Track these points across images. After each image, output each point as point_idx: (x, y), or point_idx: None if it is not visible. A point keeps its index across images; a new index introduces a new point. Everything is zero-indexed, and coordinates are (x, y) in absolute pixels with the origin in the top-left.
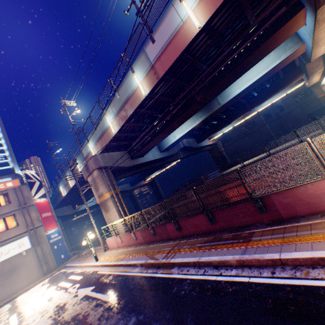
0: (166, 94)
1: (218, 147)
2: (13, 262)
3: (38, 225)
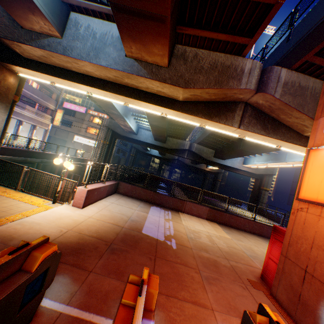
0: None
1: (262, 181)
2: (89, 147)
3: None
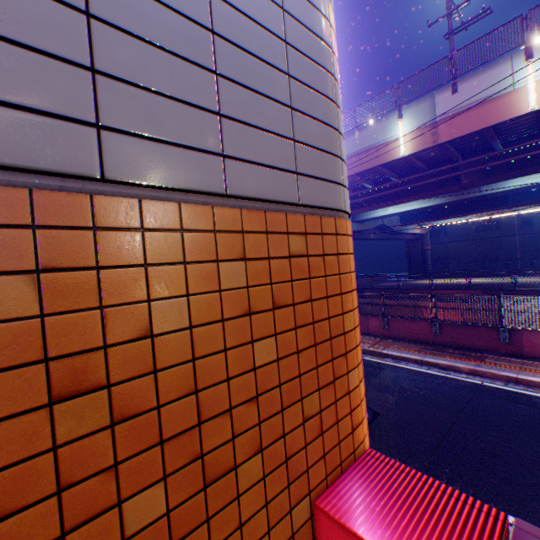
0: (425, 159)
1: (423, 241)
2: None
3: None
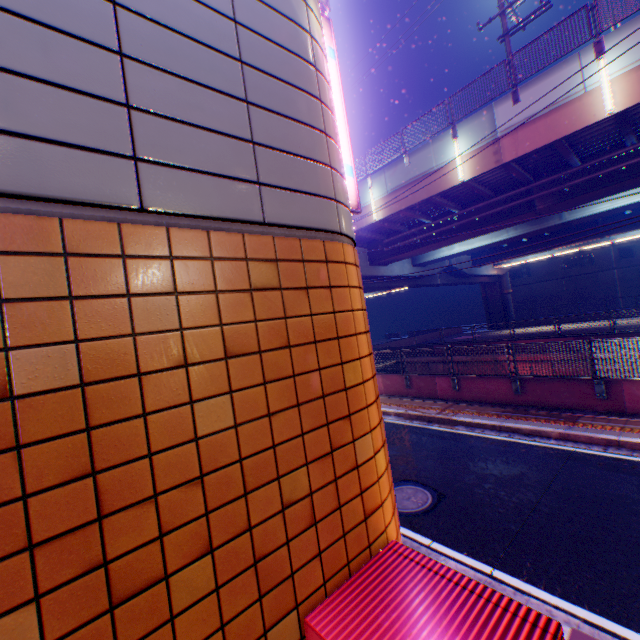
0: (489, 184)
1: (502, 283)
2: None
3: None
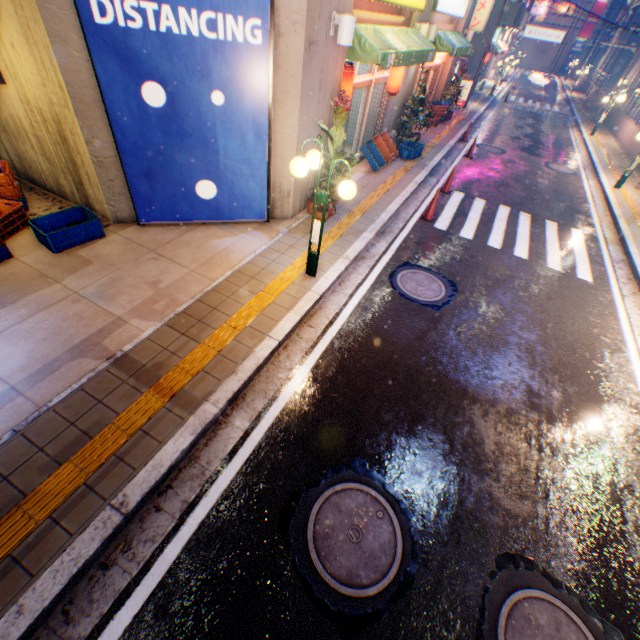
0: None
1: None
2: (545, 48)
3: (576, 29)
